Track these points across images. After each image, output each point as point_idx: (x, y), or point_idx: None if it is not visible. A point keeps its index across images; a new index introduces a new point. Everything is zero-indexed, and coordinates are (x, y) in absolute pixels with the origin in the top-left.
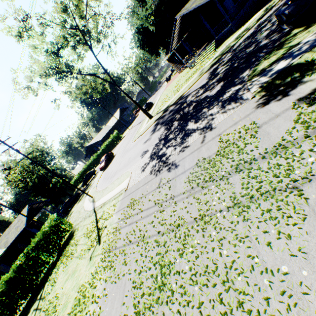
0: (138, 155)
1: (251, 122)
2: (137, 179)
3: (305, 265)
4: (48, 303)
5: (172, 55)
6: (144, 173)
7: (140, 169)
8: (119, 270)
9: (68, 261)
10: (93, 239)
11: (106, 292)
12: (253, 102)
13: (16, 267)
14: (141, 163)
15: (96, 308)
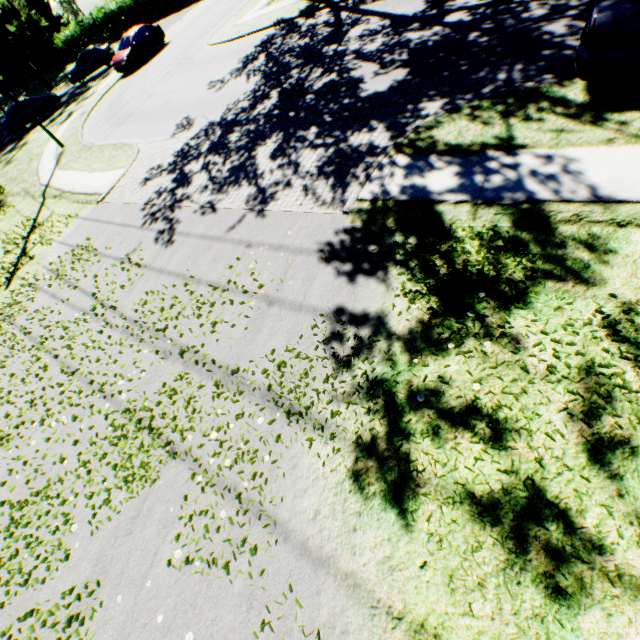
0: (178, 115)
1: (284, 276)
2: (125, 196)
3: (89, 538)
4: None
5: None
6: (142, 191)
7: (147, 170)
8: None
9: None
10: (8, 266)
11: None
12: (335, 227)
13: None
14: (160, 154)
15: None
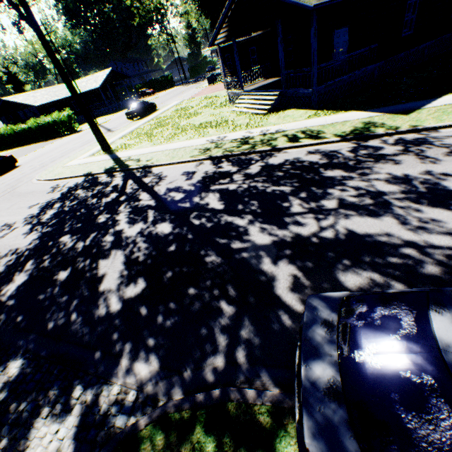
0: None
1: None
2: None
3: None
4: None
5: (226, 48)
6: None
7: None
8: None
9: None
10: None
11: None
12: None
13: None
14: None
15: None
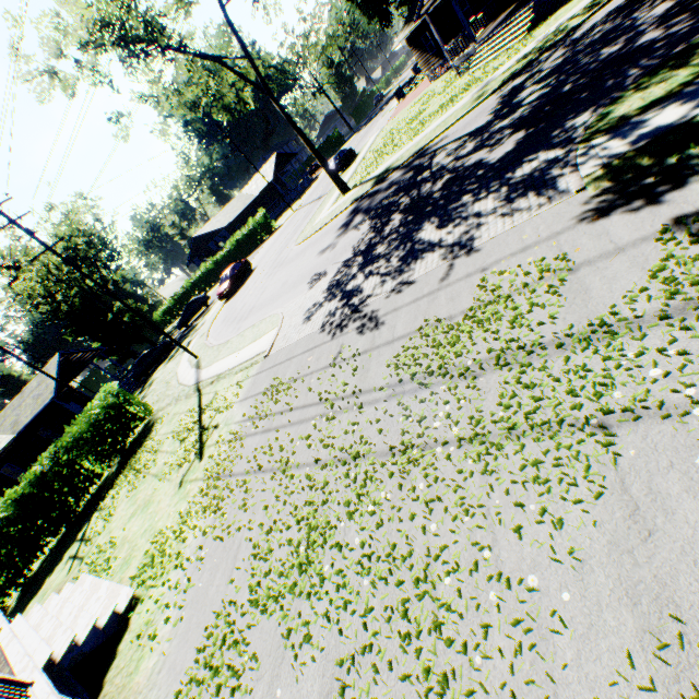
0: (303, 280)
1: (559, 253)
2: (293, 338)
3: (573, 582)
4: (97, 551)
5: (420, 28)
6: (309, 325)
7: (302, 314)
8: (231, 518)
9: (138, 481)
10: (190, 447)
11: (203, 553)
12: (578, 203)
13: (35, 477)
14: (307, 300)
15: (182, 578)
